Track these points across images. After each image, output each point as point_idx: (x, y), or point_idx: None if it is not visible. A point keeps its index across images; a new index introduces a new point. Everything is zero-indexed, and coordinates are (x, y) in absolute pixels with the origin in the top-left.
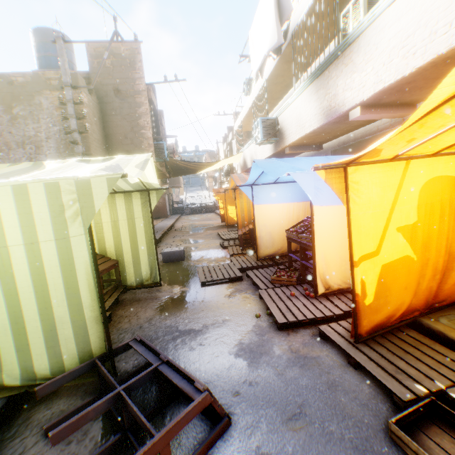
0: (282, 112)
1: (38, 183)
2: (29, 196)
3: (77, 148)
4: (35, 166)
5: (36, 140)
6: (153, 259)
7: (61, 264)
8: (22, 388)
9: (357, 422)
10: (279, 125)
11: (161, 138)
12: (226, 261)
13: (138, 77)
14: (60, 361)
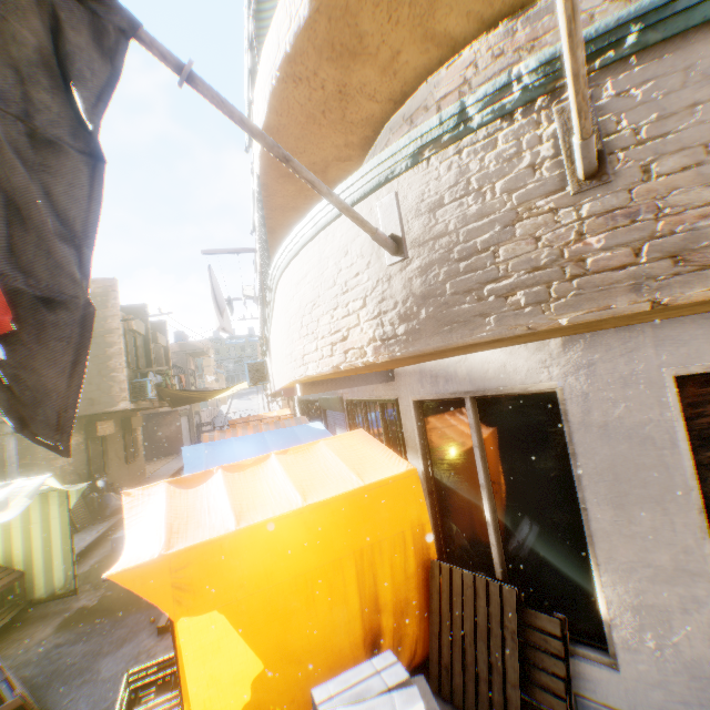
0: (266, 358)
1: None
2: None
3: (8, 428)
4: None
5: None
6: (71, 562)
7: None
8: None
9: None
10: (268, 368)
11: (148, 371)
12: None
13: (112, 315)
14: None
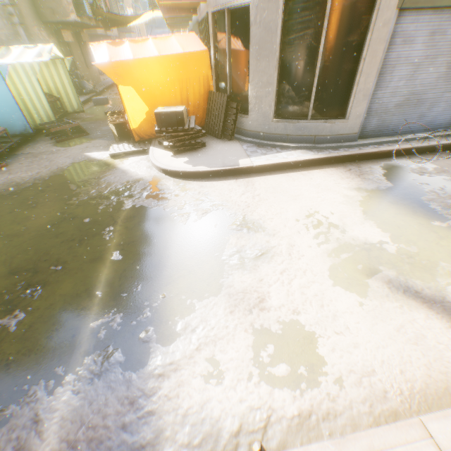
0: None
1: (18, 64)
2: (17, 68)
3: (15, 20)
4: (8, 50)
5: None
6: (77, 98)
7: (34, 91)
8: (36, 129)
9: None
10: None
11: None
12: None
13: None
14: (44, 122)
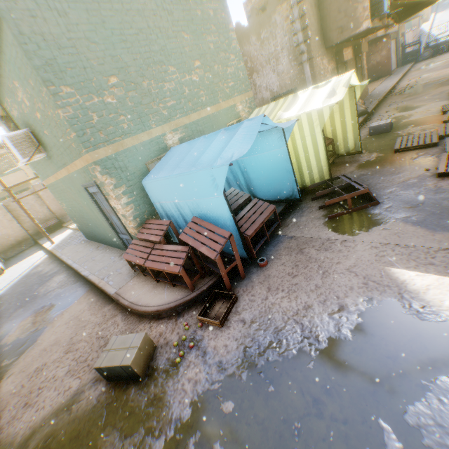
0: None
1: (304, 114)
2: (301, 120)
3: (303, 58)
4: (294, 97)
5: (275, 55)
6: (356, 135)
7: (312, 145)
8: (301, 189)
9: (442, 209)
10: None
11: None
12: (433, 128)
13: None
14: (313, 181)
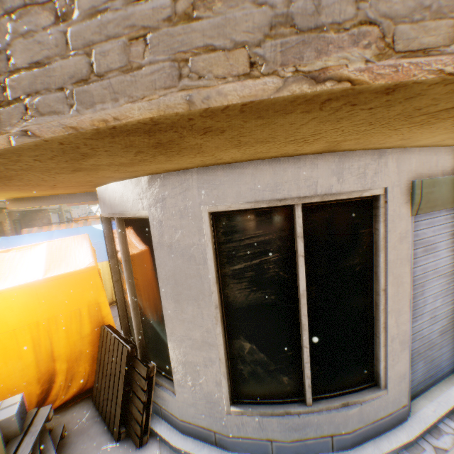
0: None
1: None
2: None
3: None
4: None
5: None
6: None
7: None
8: None
9: None
10: None
11: None
12: None
13: None
14: None
